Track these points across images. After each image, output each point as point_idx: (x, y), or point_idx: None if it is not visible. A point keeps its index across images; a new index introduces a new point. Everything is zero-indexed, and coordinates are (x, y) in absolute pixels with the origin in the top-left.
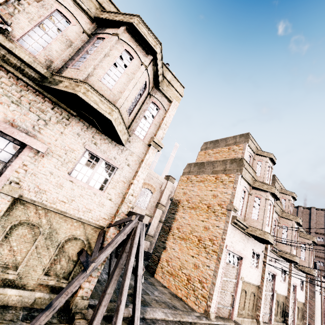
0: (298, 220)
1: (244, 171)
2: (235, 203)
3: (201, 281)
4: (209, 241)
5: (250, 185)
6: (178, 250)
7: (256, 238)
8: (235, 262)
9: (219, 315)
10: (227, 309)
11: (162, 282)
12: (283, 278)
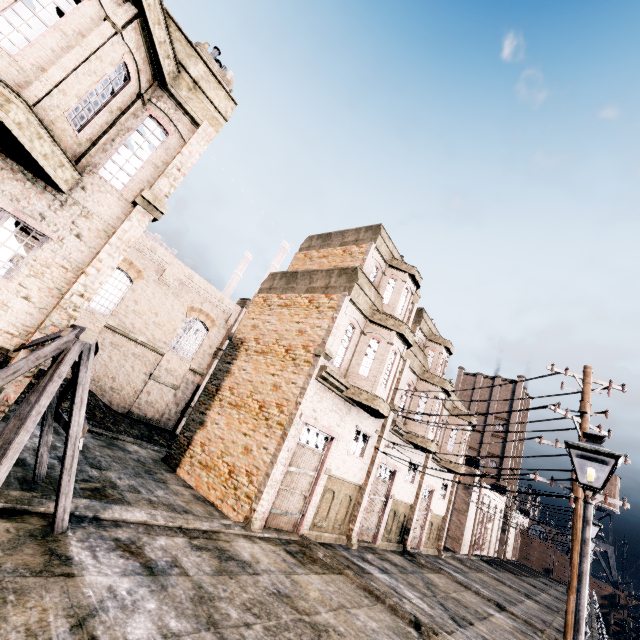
0: (446, 385)
1: (355, 290)
2: (330, 344)
3: (250, 473)
4: (276, 409)
5: (367, 318)
6: (224, 426)
7: (363, 407)
8: (320, 445)
9: (275, 526)
10: (292, 518)
11: (188, 480)
12: (411, 477)
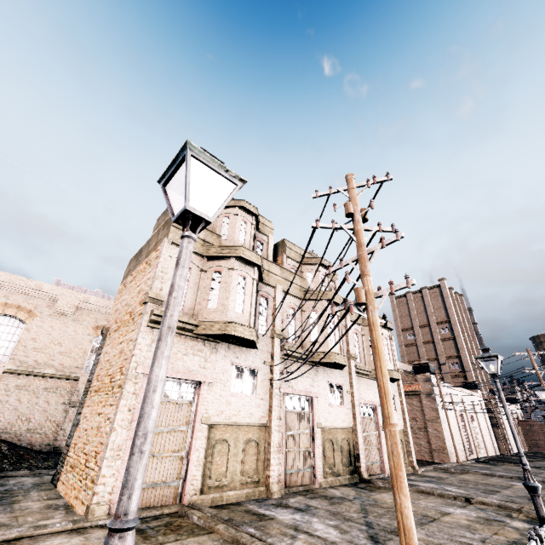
0: (330, 295)
1: (173, 233)
2: (158, 289)
3: (97, 453)
4: (119, 373)
5: (202, 256)
6: (89, 416)
7: (228, 341)
8: (188, 395)
9: (143, 504)
10: (168, 487)
11: (61, 492)
12: (339, 399)
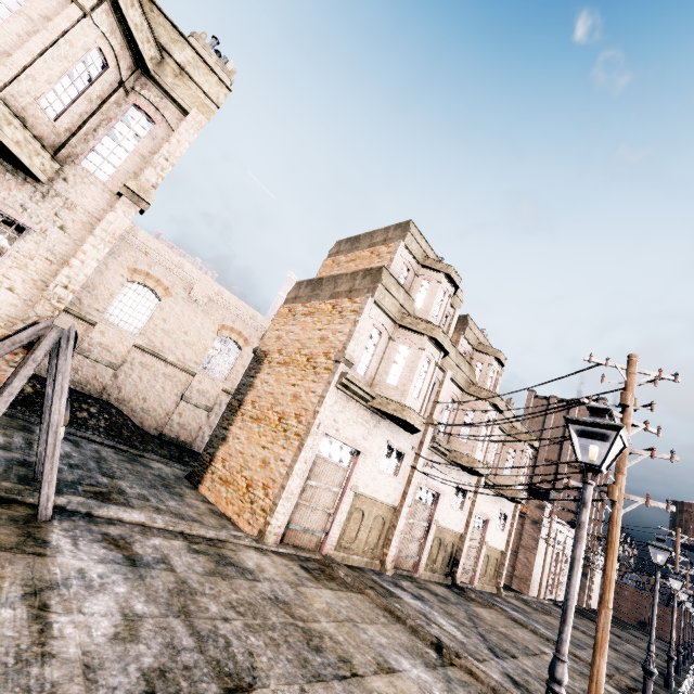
0: (496, 399)
1: (379, 291)
2: (352, 350)
3: (266, 486)
4: (294, 419)
5: (395, 322)
6: (245, 440)
7: (393, 420)
8: (346, 460)
9: (294, 543)
10: (314, 536)
11: (208, 497)
12: (460, 502)
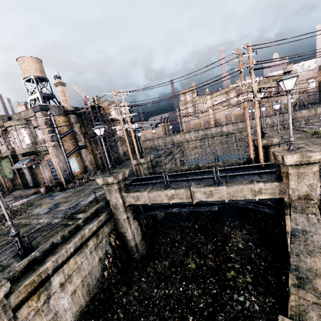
0: None
1: None
2: None
3: None
4: None
5: None
6: None
7: None
8: None
9: None
10: None
11: None
12: None
